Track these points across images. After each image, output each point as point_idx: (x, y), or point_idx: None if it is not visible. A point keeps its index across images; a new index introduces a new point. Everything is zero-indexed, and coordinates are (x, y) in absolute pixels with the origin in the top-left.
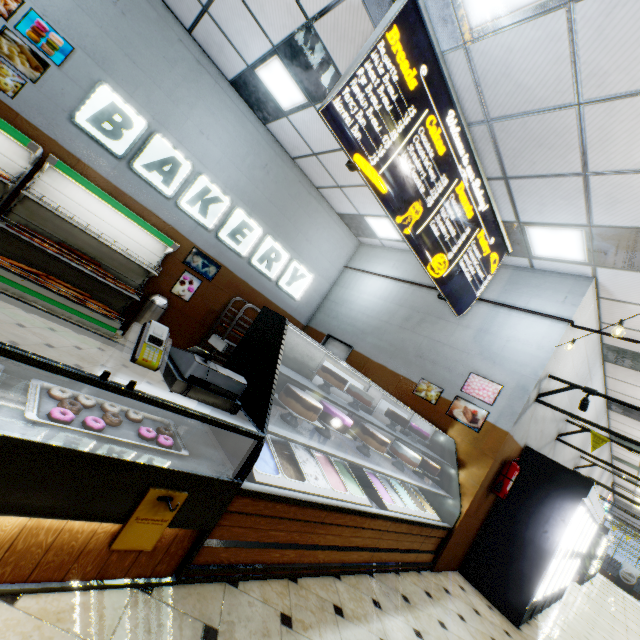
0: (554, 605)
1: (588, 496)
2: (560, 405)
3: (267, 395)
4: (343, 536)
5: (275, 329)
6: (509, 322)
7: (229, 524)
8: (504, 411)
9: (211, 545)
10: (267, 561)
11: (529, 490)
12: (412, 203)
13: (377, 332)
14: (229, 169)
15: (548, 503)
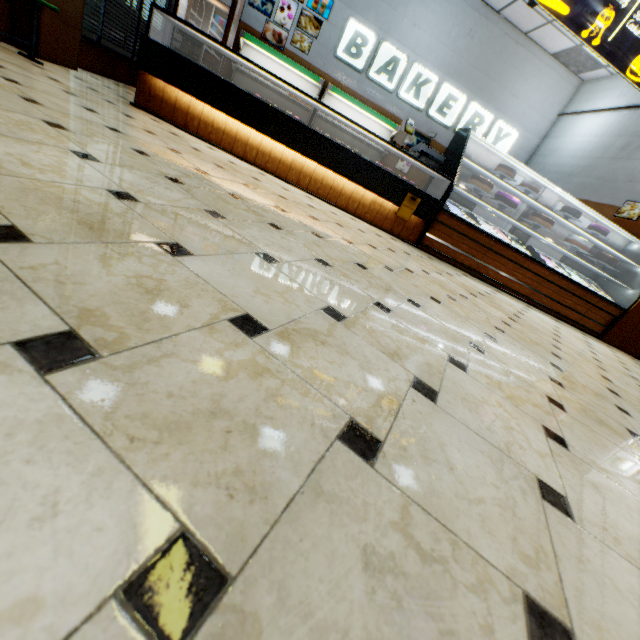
0: None
1: None
2: None
3: (457, 167)
4: (507, 268)
5: (463, 137)
6: None
7: (438, 230)
8: None
9: (430, 237)
10: (457, 260)
11: None
12: (600, 12)
13: (585, 171)
14: (436, 49)
15: None
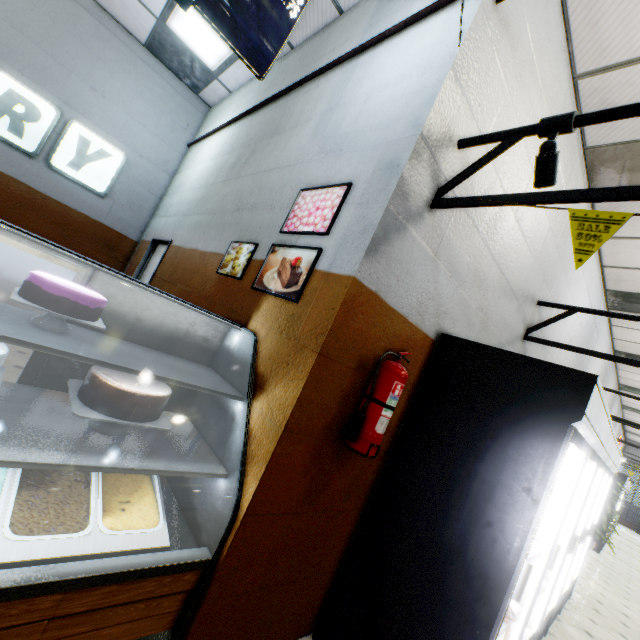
0: (557, 622)
1: (587, 417)
2: (517, 261)
3: None
4: None
5: None
6: (372, 68)
7: None
8: (349, 234)
9: None
10: None
11: (449, 427)
12: None
13: (199, 205)
14: None
15: (490, 451)
